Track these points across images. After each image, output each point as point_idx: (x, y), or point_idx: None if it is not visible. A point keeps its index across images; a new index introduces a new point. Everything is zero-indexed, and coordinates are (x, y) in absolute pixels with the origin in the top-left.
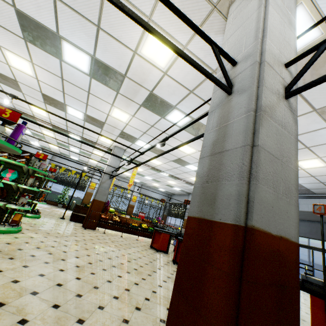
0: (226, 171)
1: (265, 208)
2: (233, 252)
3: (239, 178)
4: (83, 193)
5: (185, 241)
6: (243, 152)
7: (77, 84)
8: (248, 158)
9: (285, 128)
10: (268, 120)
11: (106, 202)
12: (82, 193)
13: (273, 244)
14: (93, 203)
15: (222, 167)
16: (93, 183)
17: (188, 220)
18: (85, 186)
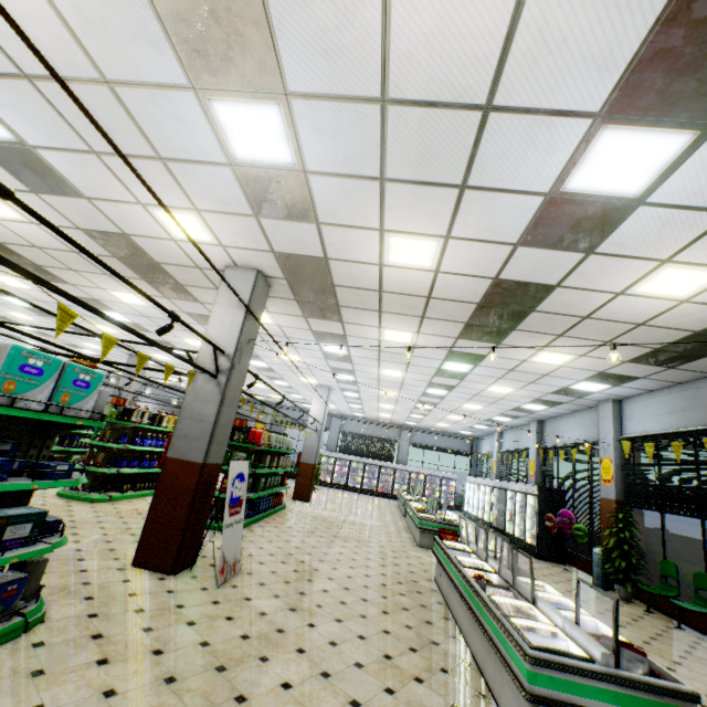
0: None
1: None
2: None
3: None
4: None
5: None
6: None
7: None
8: None
9: None
10: None
11: None
12: None
13: None
14: None
15: None
16: None
17: None
18: None
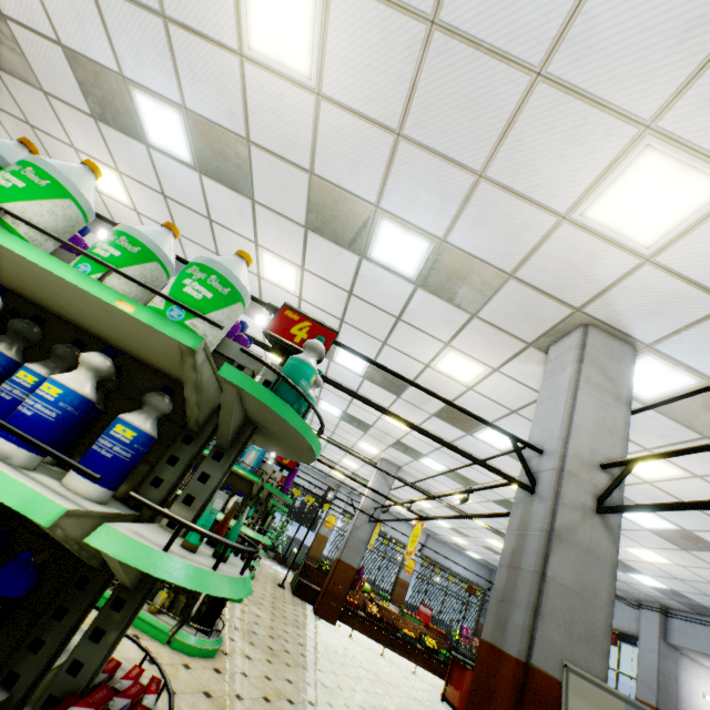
0: (518, 595)
1: (550, 648)
2: (512, 686)
3: (526, 608)
4: (303, 528)
5: (476, 669)
6: (532, 578)
7: (343, 382)
8: (536, 588)
9: (593, 553)
10: (563, 544)
11: (359, 570)
12: (300, 528)
13: (560, 692)
14: (337, 567)
15: (515, 588)
16: (333, 516)
17: (481, 644)
18: (318, 520)
